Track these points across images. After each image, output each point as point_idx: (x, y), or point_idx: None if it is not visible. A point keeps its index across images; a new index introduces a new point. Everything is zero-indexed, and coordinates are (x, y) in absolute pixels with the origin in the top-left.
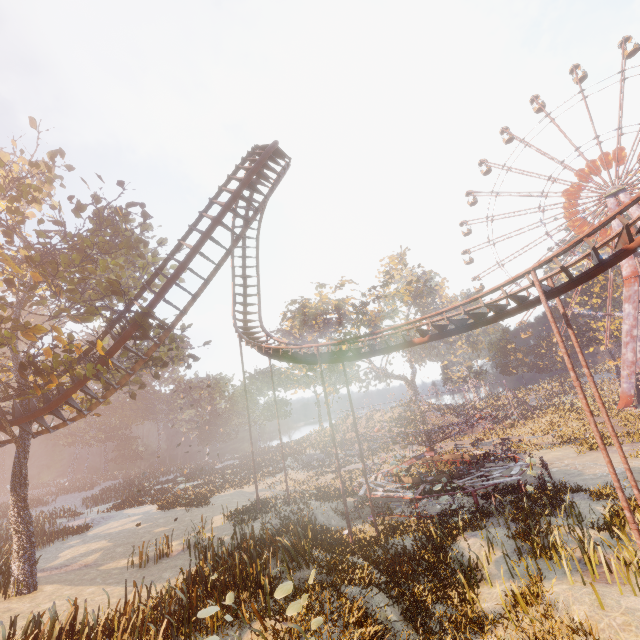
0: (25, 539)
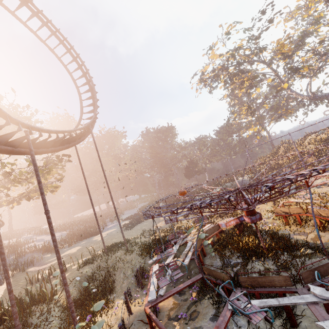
0: None
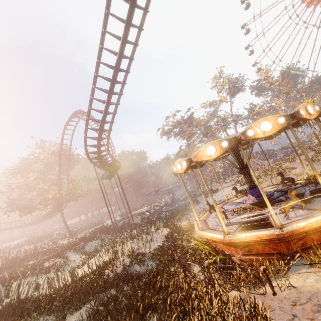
0: (67, 229)
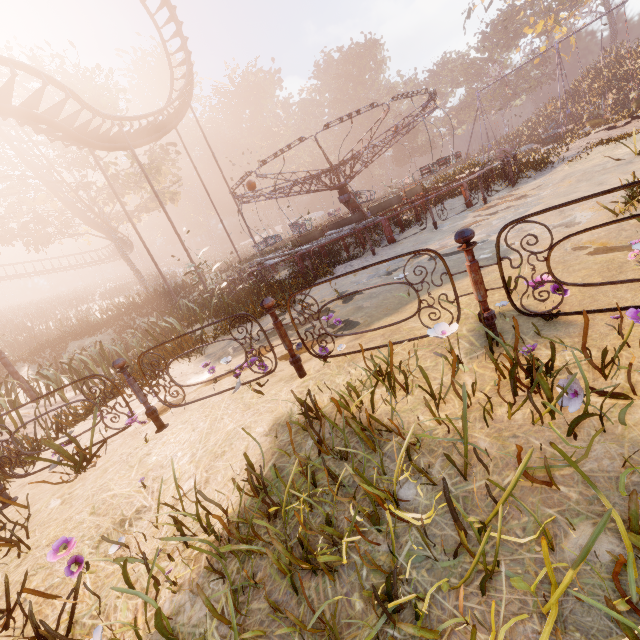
0: (139, 279)
